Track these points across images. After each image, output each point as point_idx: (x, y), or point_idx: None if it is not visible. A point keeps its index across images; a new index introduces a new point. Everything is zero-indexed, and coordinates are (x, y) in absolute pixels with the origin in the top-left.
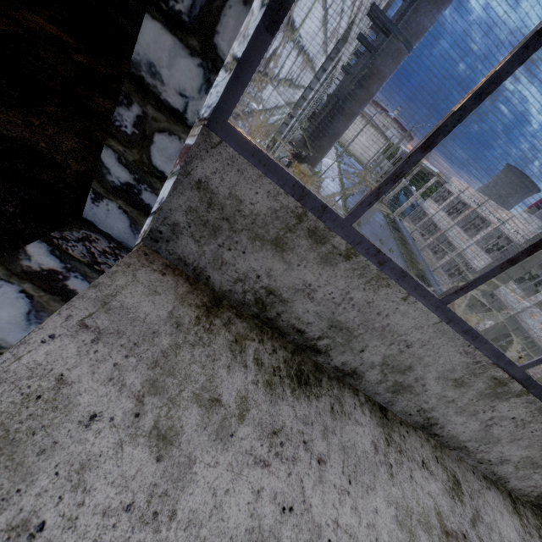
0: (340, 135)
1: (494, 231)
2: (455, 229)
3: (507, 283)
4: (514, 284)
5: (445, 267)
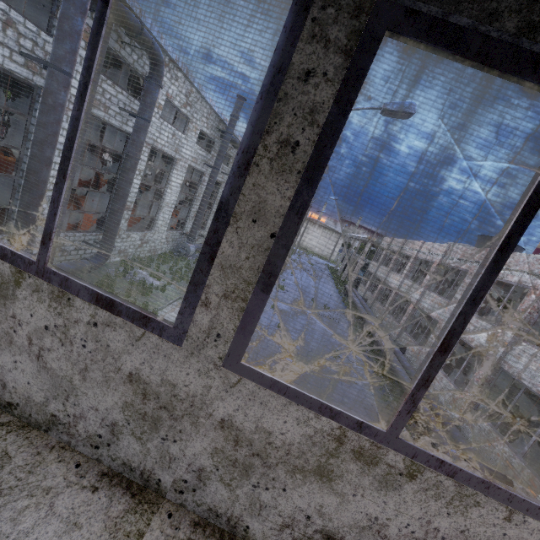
0: (48, 143)
1: (416, 261)
2: (390, 274)
3: (434, 298)
4: (439, 296)
5: (392, 311)
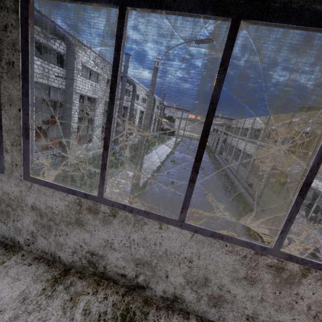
0: None
1: (252, 130)
2: (239, 142)
3: (264, 151)
4: (267, 149)
5: (242, 163)
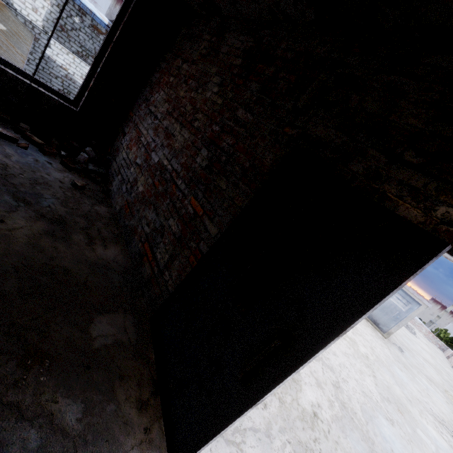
0: None
1: None
2: None
3: None
4: None
5: None
